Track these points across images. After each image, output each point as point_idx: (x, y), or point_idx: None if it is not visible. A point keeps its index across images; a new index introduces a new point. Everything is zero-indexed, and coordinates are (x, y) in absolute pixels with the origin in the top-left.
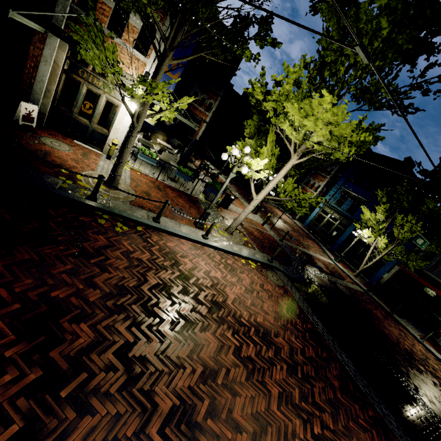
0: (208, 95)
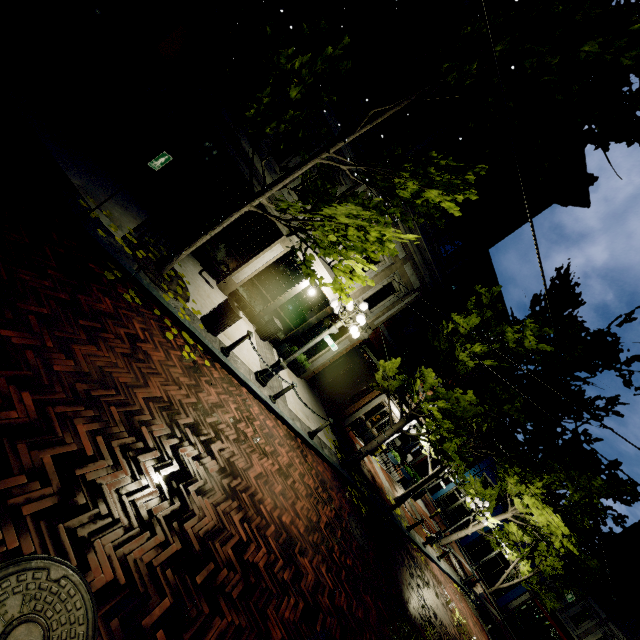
0: None
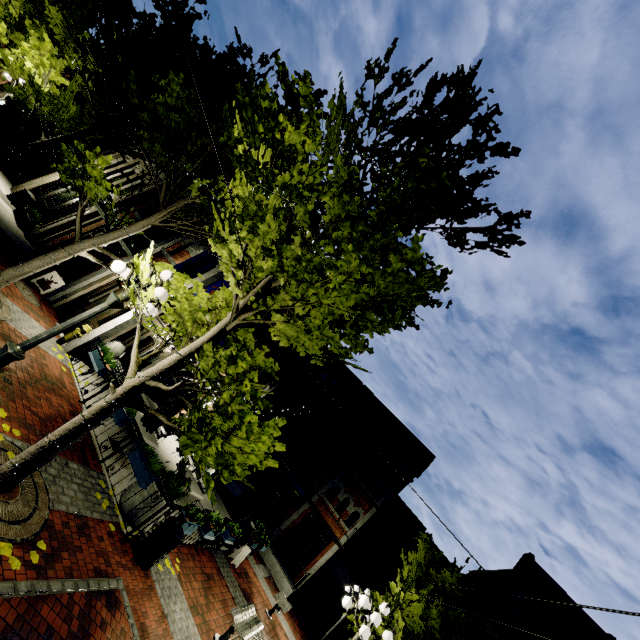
0: (351, 491)
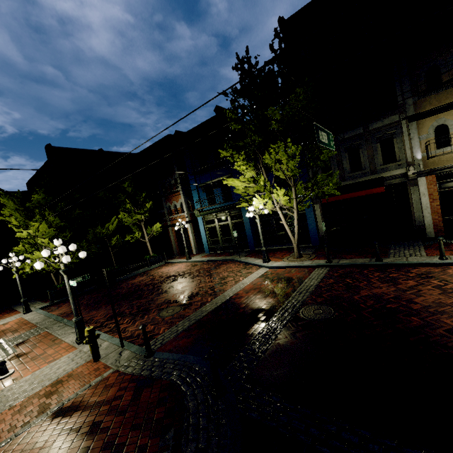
0: None
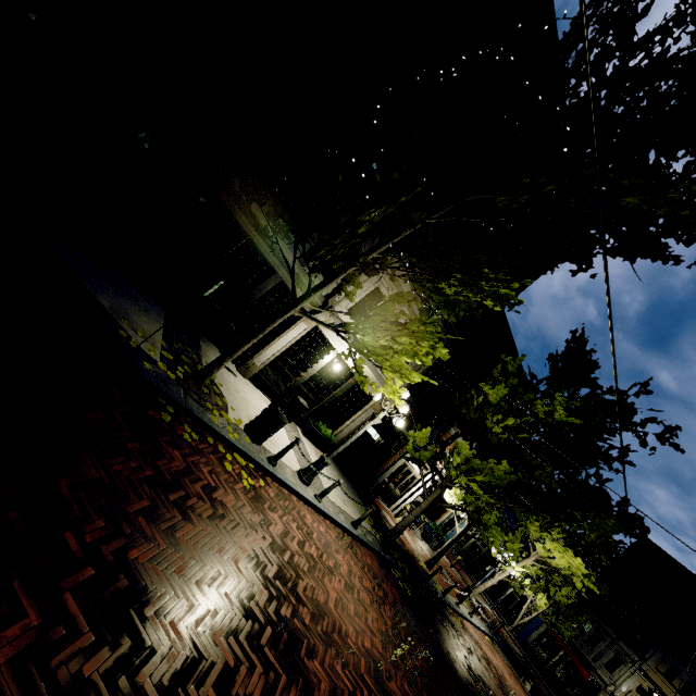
0: None
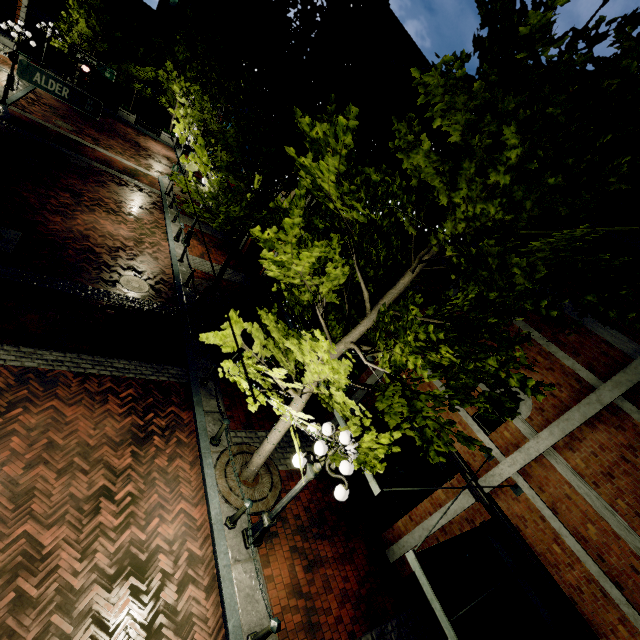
0: None
